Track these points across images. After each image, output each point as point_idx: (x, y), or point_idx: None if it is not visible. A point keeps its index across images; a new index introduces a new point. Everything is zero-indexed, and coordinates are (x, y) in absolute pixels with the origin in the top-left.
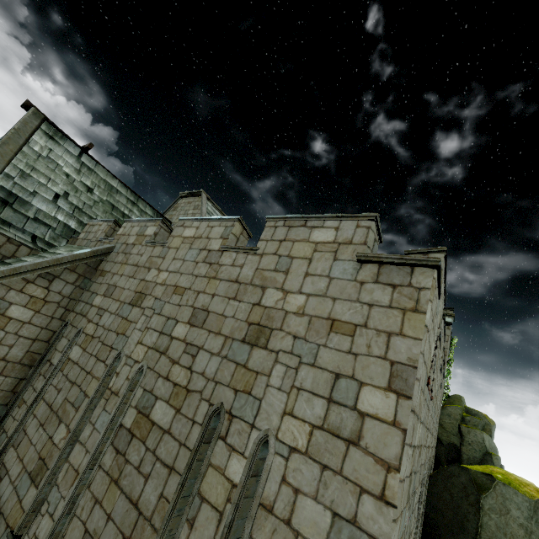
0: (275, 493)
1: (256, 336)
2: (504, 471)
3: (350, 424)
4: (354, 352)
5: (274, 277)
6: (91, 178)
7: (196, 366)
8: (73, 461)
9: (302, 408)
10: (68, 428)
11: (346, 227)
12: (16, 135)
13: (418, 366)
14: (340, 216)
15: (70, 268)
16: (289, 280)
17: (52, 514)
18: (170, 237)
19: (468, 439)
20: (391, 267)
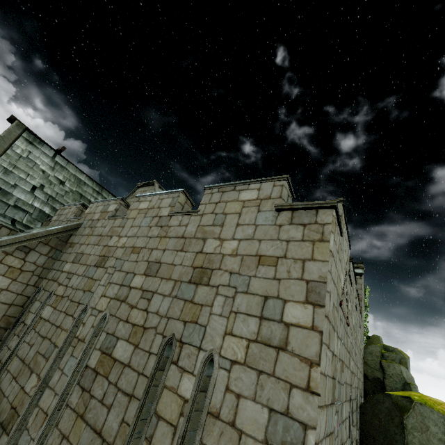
0: (221, 401)
1: (200, 276)
2: (420, 394)
3: (279, 334)
4: (278, 278)
5: (213, 230)
6: (63, 173)
7: (151, 307)
8: (43, 405)
9: (240, 327)
10: (39, 376)
11: (266, 187)
12: (2, 141)
13: (327, 281)
14: (261, 180)
15: (44, 241)
16: (224, 231)
17: None
18: (128, 210)
19: (389, 372)
20: (301, 211)
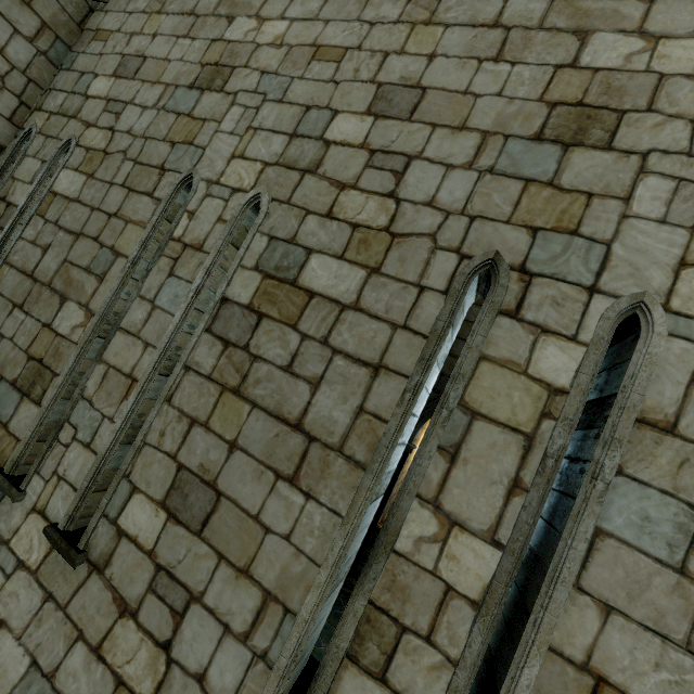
0: (677, 401)
1: (576, 127)
2: None
3: None
4: None
5: (615, 8)
6: None
7: (409, 191)
8: (116, 362)
9: None
10: (87, 308)
11: None
12: None
13: None
14: None
15: None
16: (662, 12)
17: (88, 444)
18: None
19: None
20: None
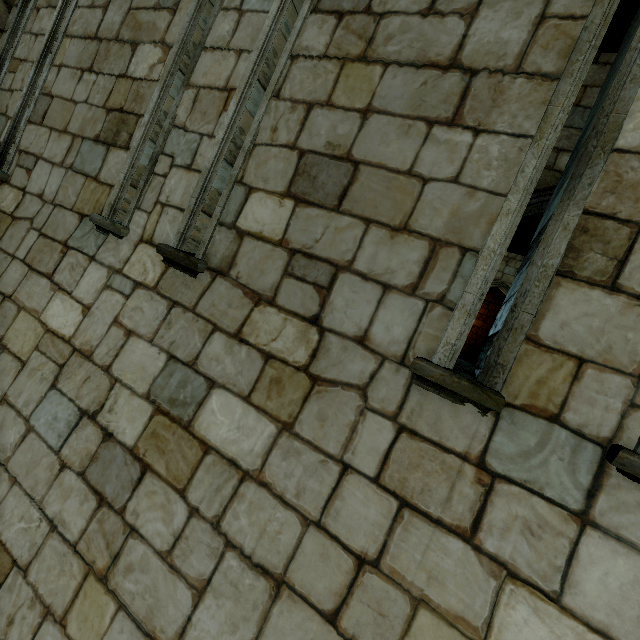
0: None
1: None
2: None
3: None
4: None
5: None
6: None
7: None
8: (206, 81)
9: None
10: (164, 42)
11: None
12: None
13: None
14: None
15: None
16: None
17: (189, 166)
18: None
19: None
20: None
